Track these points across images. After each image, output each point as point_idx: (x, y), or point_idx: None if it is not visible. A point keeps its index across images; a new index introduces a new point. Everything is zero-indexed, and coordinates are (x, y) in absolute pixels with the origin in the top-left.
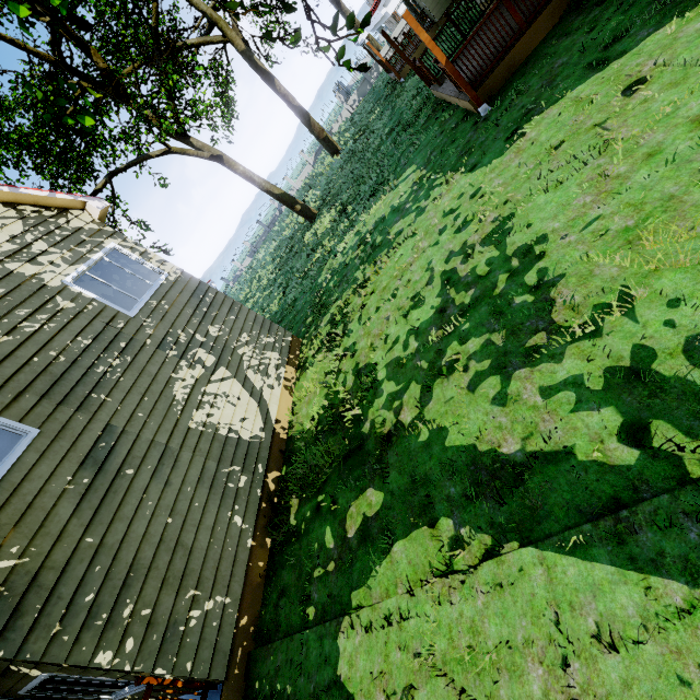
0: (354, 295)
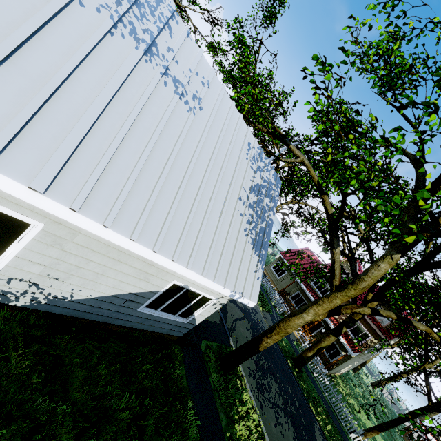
0: (358, 403)
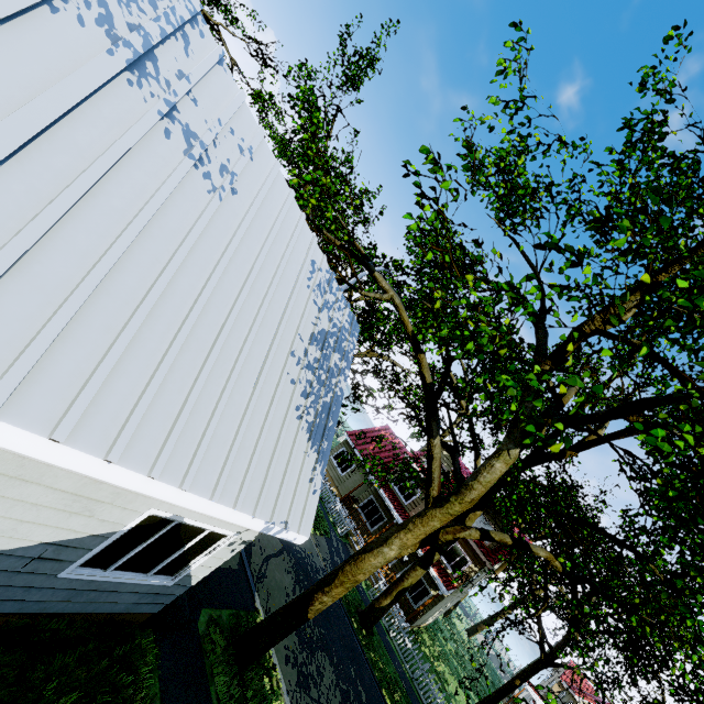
0: (450, 668)
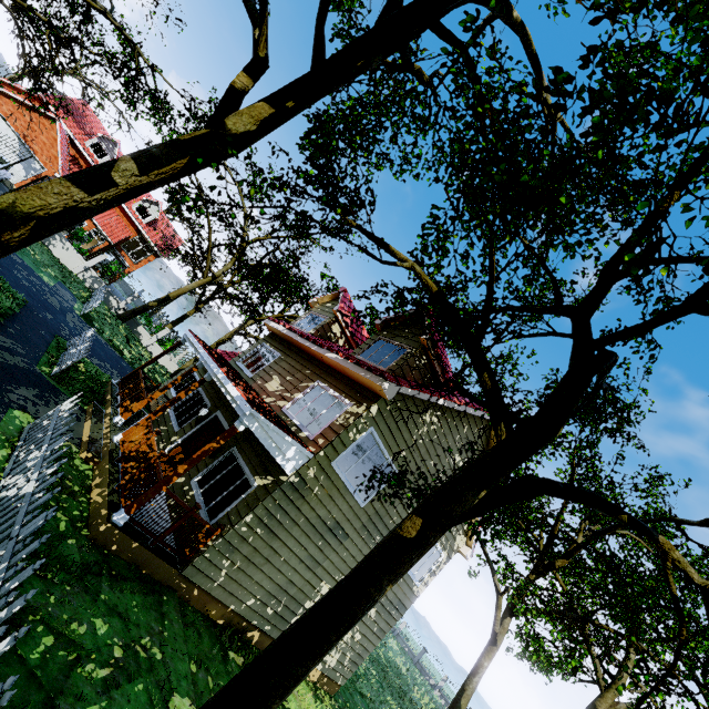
0: None
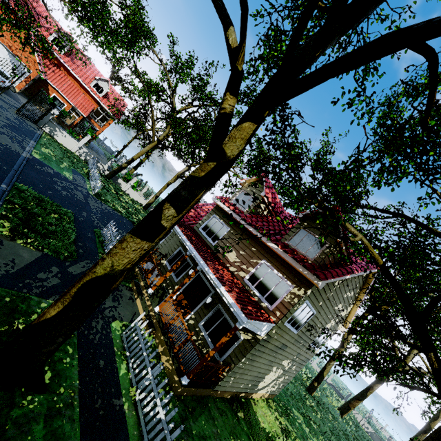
0: None
